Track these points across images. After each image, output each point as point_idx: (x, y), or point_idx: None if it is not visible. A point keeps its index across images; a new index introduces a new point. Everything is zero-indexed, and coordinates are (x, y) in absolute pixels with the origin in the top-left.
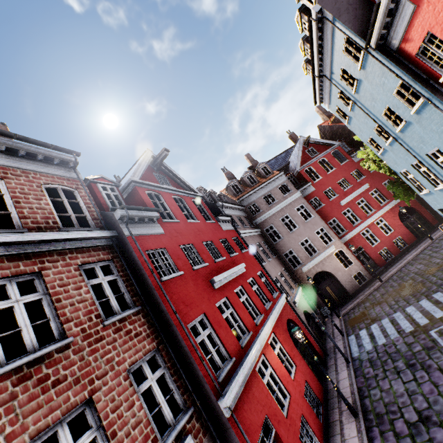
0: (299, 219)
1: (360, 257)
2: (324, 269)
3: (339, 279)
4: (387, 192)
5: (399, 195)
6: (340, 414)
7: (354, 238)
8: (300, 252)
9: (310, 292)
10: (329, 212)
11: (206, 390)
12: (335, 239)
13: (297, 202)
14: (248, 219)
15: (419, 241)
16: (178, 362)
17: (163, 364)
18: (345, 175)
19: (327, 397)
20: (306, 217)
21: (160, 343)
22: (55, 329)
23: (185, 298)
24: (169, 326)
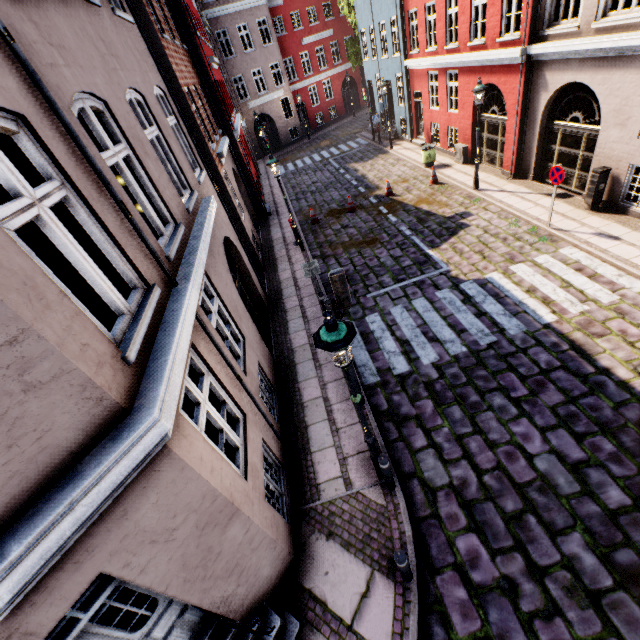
0: (258, 38)
1: (301, 114)
2: (268, 113)
3: (278, 128)
4: (345, 51)
5: (351, 57)
6: (272, 190)
7: (302, 91)
8: (250, 84)
9: (251, 132)
10: (289, 46)
11: (227, 125)
12: (286, 83)
13: (260, 12)
14: (198, 3)
15: (346, 117)
16: (210, 103)
17: (204, 98)
18: (317, 3)
19: (263, 188)
20: (266, 41)
21: (201, 84)
22: (170, 33)
23: (206, 60)
24: (206, 74)
